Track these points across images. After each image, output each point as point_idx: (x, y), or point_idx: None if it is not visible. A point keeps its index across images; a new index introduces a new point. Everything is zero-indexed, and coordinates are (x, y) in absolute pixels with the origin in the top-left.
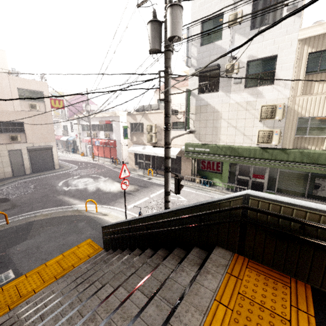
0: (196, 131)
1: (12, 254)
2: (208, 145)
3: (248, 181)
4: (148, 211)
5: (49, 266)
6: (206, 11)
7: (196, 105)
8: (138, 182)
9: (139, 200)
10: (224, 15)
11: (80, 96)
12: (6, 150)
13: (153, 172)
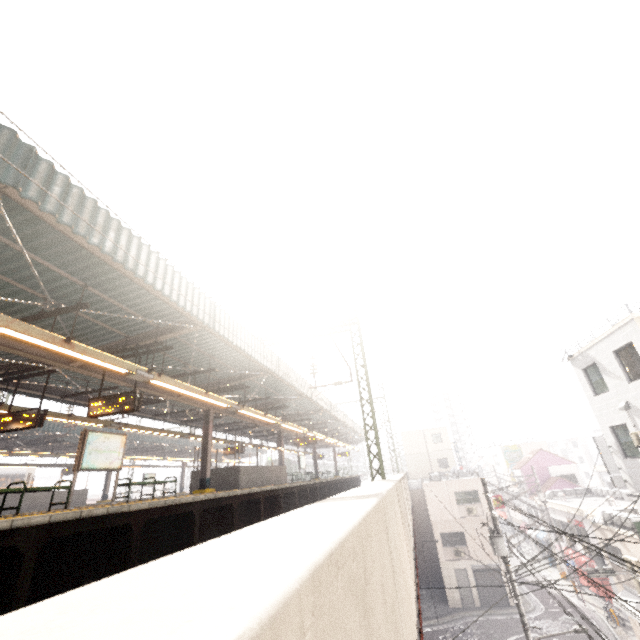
0: None
1: None
2: None
3: None
4: None
5: None
6: (607, 418)
7: None
8: None
9: None
10: (627, 427)
11: (540, 454)
12: (453, 568)
13: None
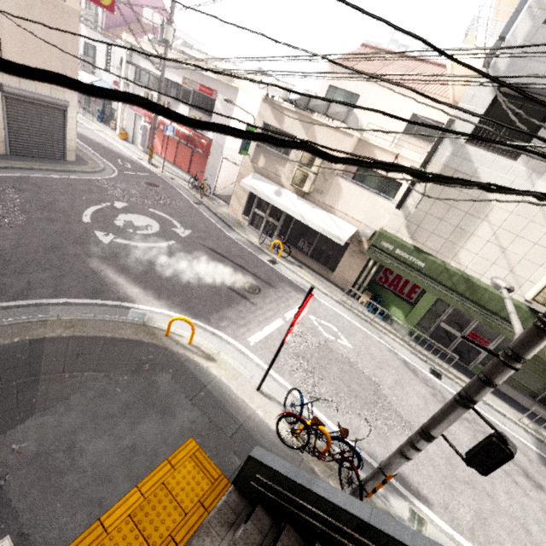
0: (416, 216)
1: (2, 467)
2: (426, 257)
3: (455, 338)
4: (292, 363)
5: (113, 533)
6: None
7: (448, 165)
8: (253, 263)
9: (266, 323)
10: None
11: None
12: None
13: (283, 249)
